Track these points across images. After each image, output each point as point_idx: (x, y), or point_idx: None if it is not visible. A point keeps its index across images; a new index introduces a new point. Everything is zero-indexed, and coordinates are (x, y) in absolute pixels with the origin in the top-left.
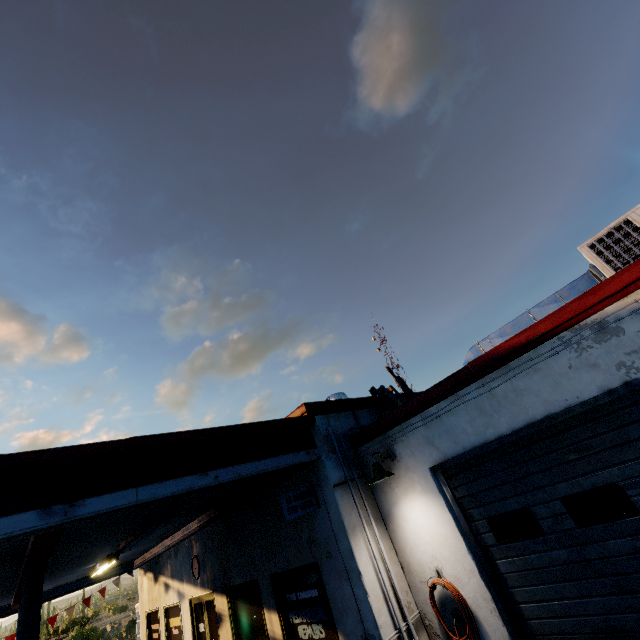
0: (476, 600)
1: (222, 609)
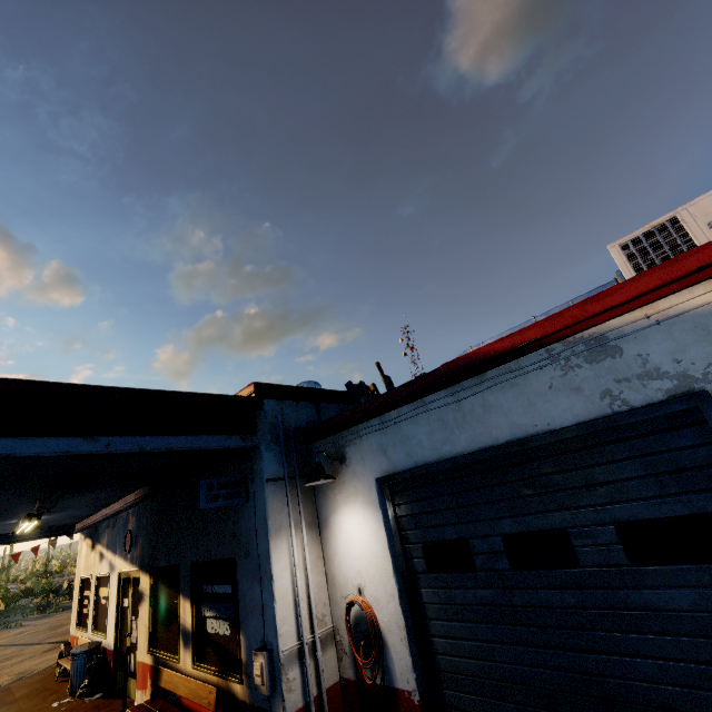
0: (390, 625)
1: (145, 588)
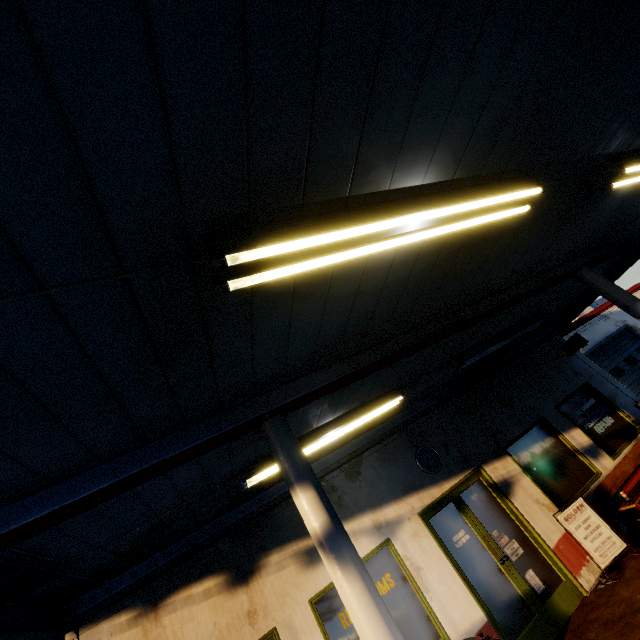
0: None
1: (506, 472)
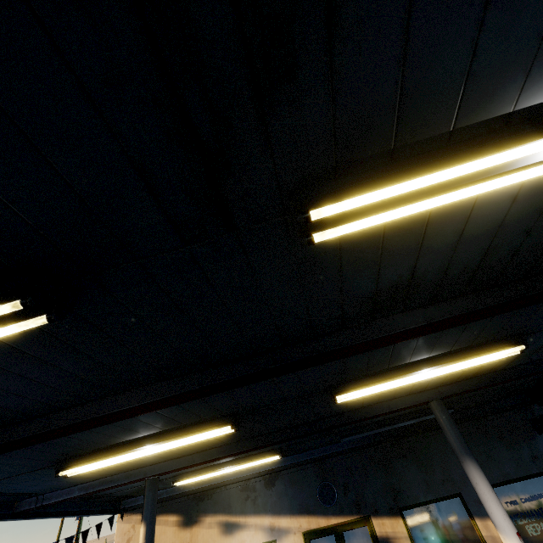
0: None
1: (391, 531)
